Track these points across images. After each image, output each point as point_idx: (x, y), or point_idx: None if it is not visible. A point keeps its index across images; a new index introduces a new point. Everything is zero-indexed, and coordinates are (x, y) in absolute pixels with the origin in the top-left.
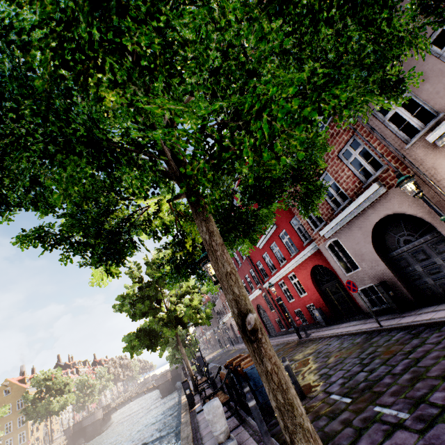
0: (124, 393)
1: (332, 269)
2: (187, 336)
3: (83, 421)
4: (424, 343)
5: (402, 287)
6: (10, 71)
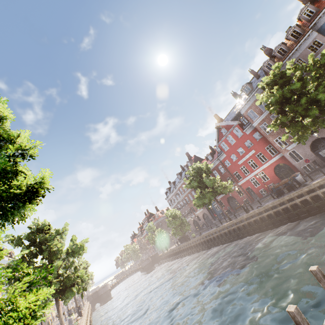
0: (123, 272)
1: (287, 164)
2: (209, 205)
3: (100, 291)
4: None
5: (320, 161)
6: None
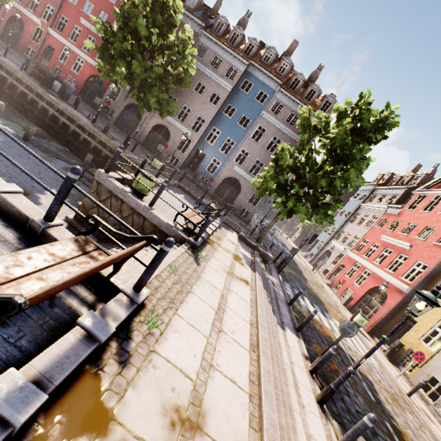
0: None
1: (105, 89)
2: None
3: None
4: (111, 128)
5: (117, 118)
6: (141, 86)
